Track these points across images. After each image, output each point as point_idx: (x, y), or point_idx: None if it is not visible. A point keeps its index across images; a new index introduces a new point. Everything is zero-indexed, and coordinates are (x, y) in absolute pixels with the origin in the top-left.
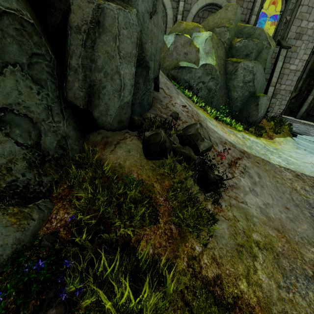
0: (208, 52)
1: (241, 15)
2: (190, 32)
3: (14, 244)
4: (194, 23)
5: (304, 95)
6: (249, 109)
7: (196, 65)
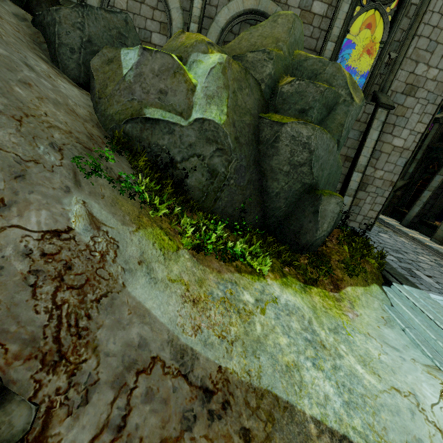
0: (213, 96)
1: (308, 40)
2: (187, 50)
3: None
4: (199, 35)
5: (418, 185)
6: (302, 217)
7: (185, 118)
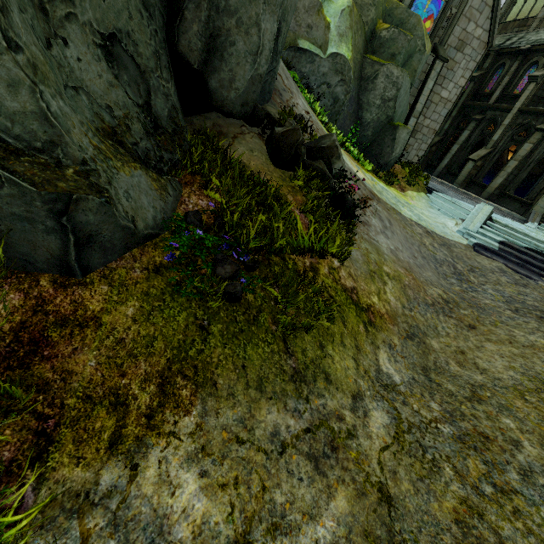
0: (343, 35)
1: None
2: None
3: (161, 211)
4: None
5: (448, 144)
6: (382, 144)
7: (323, 51)
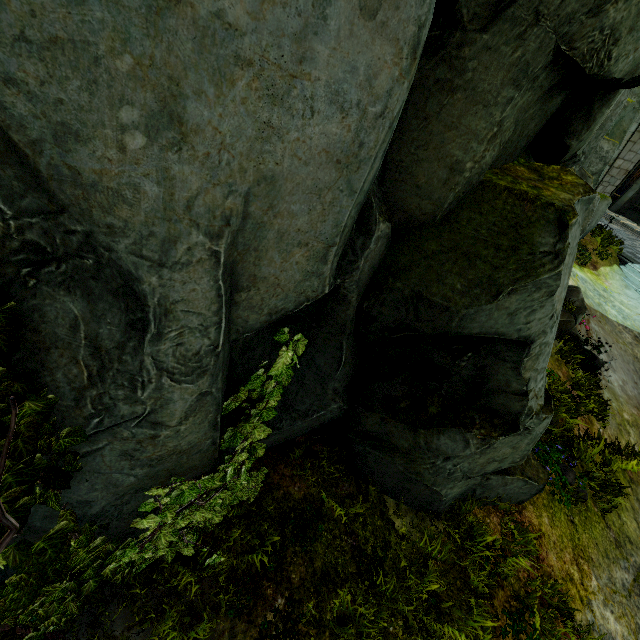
0: None
1: None
2: None
3: None
4: None
5: None
6: None
7: None
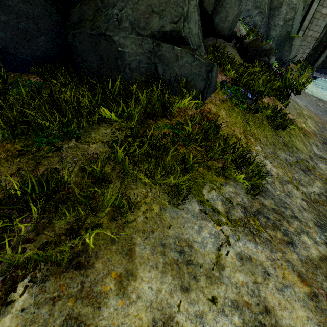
0: None
1: None
2: None
3: None
4: None
5: (322, 48)
6: (282, 50)
7: None
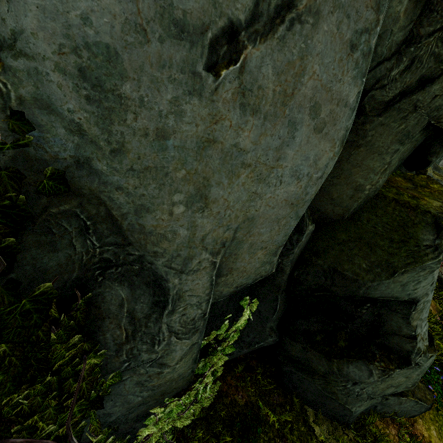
0: None
1: None
2: None
3: None
4: None
5: None
6: None
7: None
